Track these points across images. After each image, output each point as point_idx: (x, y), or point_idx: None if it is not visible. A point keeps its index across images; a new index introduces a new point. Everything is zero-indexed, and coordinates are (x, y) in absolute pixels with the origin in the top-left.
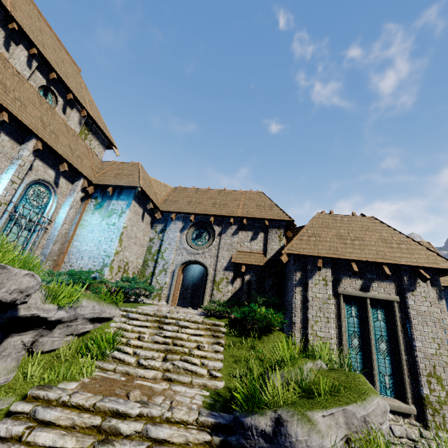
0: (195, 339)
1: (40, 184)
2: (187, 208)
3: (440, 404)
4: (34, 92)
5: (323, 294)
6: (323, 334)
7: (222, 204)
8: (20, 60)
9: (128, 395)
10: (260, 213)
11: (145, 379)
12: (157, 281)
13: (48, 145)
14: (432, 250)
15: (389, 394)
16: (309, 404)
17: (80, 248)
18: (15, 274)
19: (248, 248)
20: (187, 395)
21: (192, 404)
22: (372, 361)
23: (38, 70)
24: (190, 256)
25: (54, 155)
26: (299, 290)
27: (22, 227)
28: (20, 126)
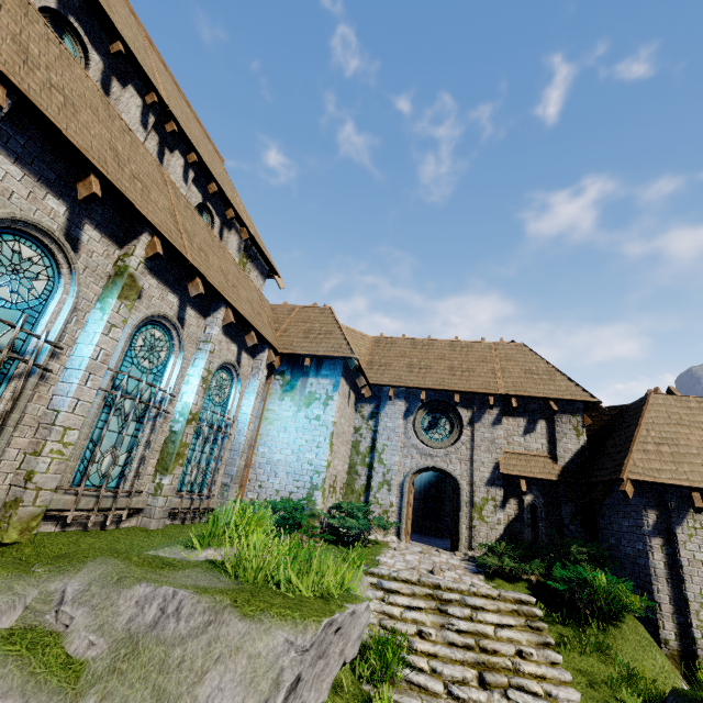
0: (508, 637)
1: (222, 368)
2: (411, 378)
3: None
4: (203, 223)
5: None
6: None
7: (465, 370)
8: (176, 174)
9: None
10: (537, 388)
11: None
12: (376, 501)
13: (237, 312)
14: None
15: None
16: None
17: (271, 457)
18: (358, 616)
19: (521, 447)
20: None
21: None
22: None
23: (193, 182)
24: (424, 459)
25: (239, 321)
26: (658, 544)
27: (205, 438)
28: (208, 291)
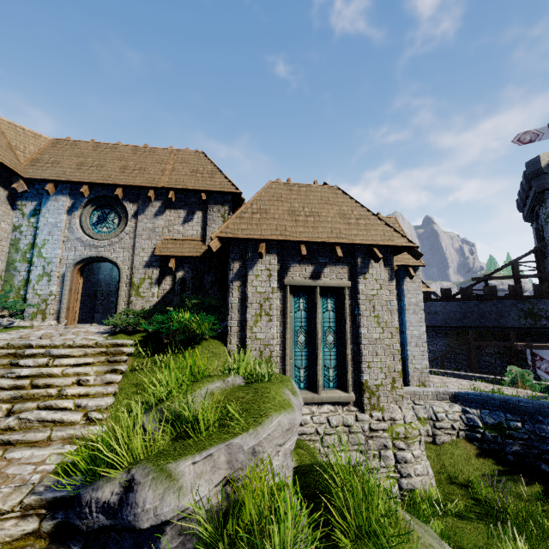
0: (75, 372)
1: None
2: (76, 174)
3: (377, 387)
4: None
5: (265, 287)
6: (263, 335)
7: (137, 169)
8: None
9: None
10: (196, 183)
11: None
12: (35, 292)
13: None
14: (397, 226)
15: (332, 386)
16: (180, 450)
17: None
18: None
19: (180, 234)
20: (33, 460)
21: (33, 474)
22: (317, 356)
23: None
24: (89, 250)
25: None
26: (237, 286)
27: None
28: None
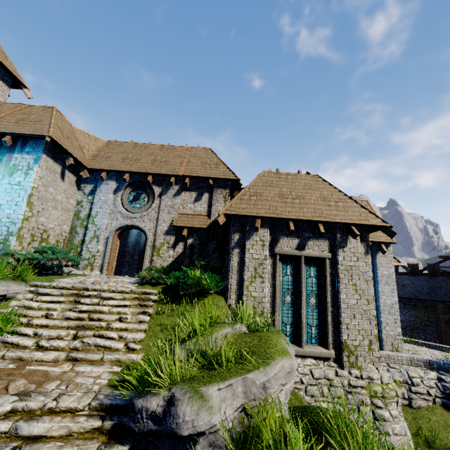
0: (118, 311)
1: None
2: (121, 165)
3: (355, 347)
4: None
5: (259, 255)
6: (257, 294)
7: (163, 161)
8: None
9: (7, 388)
10: (205, 172)
11: (44, 362)
12: (88, 250)
13: None
14: (369, 208)
15: (314, 342)
16: (207, 378)
17: None
18: None
19: (191, 210)
20: (93, 374)
21: (94, 385)
22: (301, 315)
23: None
24: (126, 220)
25: None
26: (236, 252)
27: None
28: None
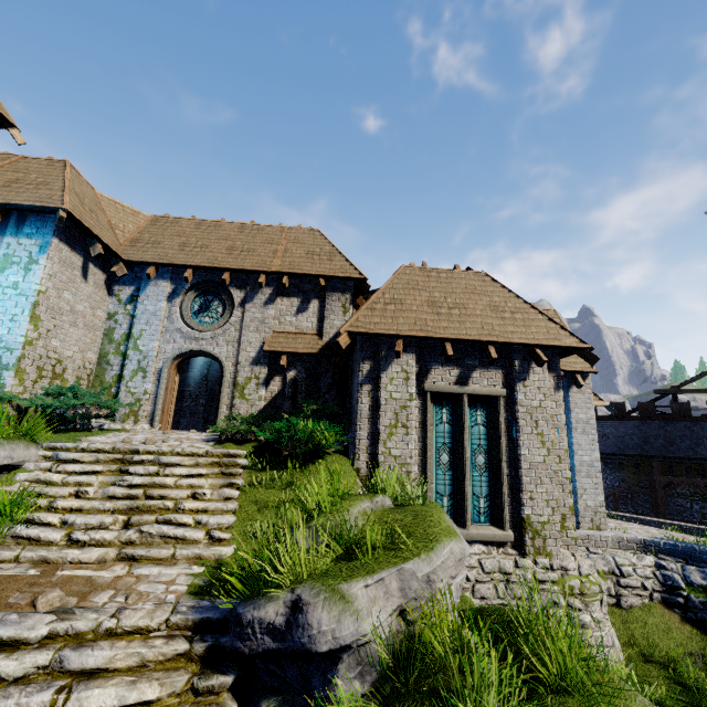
0: (189, 484)
1: None
2: (179, 256)
3: (542, 525)
4: None
5: (402, 393)
6: (399, 452)
7: (245, 250)
8: None
9: (34, 603)
10: (313, 267)
11: (83, 564)
12: (128, 390)
13: None
14: (558, 321)
15: (483, 521)
16: (347, 571)
17: None
18: None
19: (292, 327)
20: (163, 579)
21: (167, 593)
22: (465, 481)
23: None
24: (189, 343)
25: None
26: (367, 390)
27: None
28: None
